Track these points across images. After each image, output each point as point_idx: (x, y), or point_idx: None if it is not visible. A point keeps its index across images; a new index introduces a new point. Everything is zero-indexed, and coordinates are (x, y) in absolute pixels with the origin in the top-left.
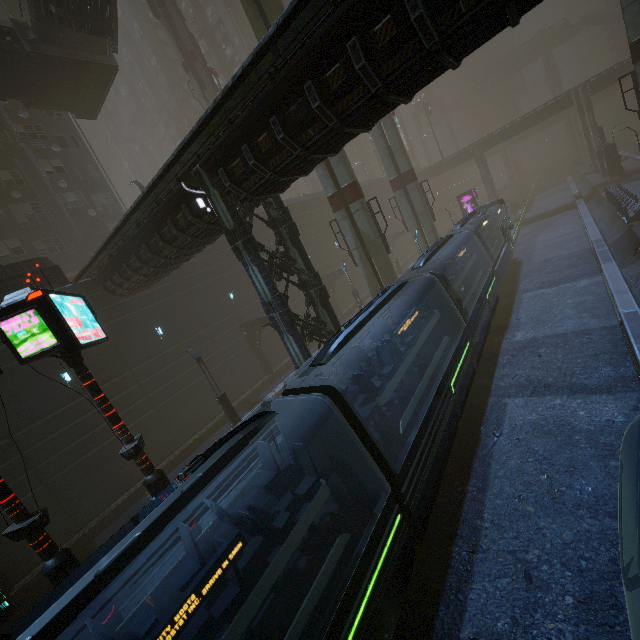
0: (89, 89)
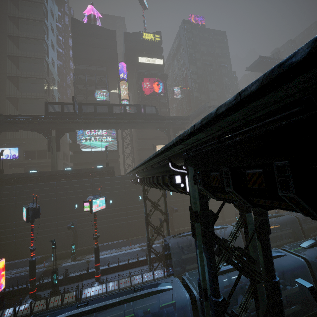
0: None
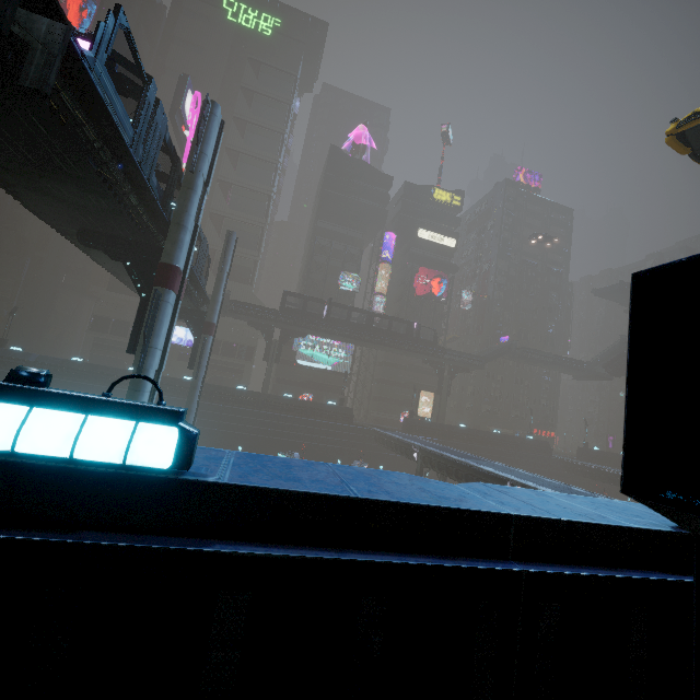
0: (591, 378)
